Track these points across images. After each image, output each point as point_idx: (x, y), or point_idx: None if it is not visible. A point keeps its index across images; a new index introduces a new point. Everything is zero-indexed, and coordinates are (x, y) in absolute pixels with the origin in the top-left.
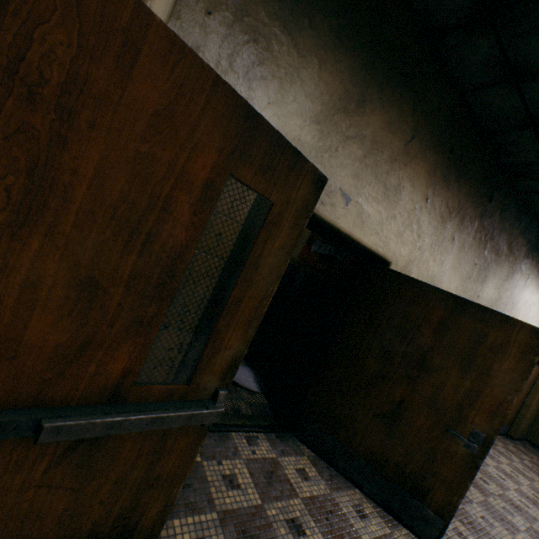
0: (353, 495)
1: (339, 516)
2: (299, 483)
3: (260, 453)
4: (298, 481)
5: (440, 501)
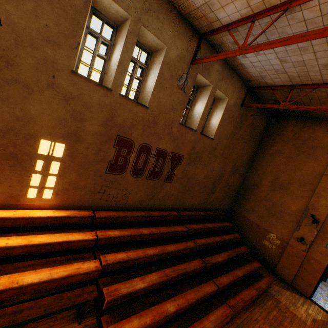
0: None
1: None
2: None
3: None
4: None
5: (325, 275)
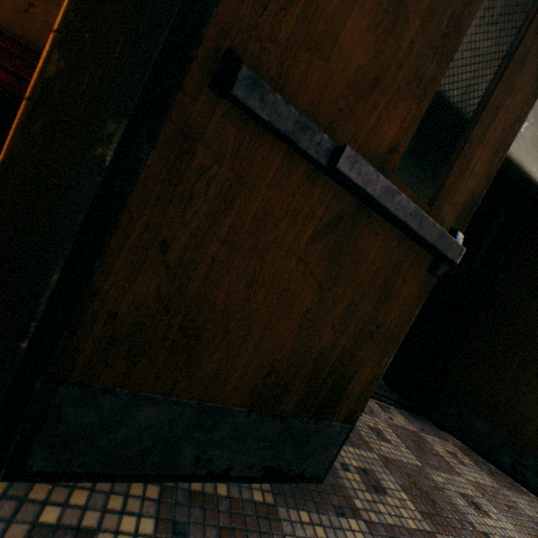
0: (530, 502)
1: (525, 516)
2: (456, 465)
3: (398, 422)
4: (453, 462)
5: None
